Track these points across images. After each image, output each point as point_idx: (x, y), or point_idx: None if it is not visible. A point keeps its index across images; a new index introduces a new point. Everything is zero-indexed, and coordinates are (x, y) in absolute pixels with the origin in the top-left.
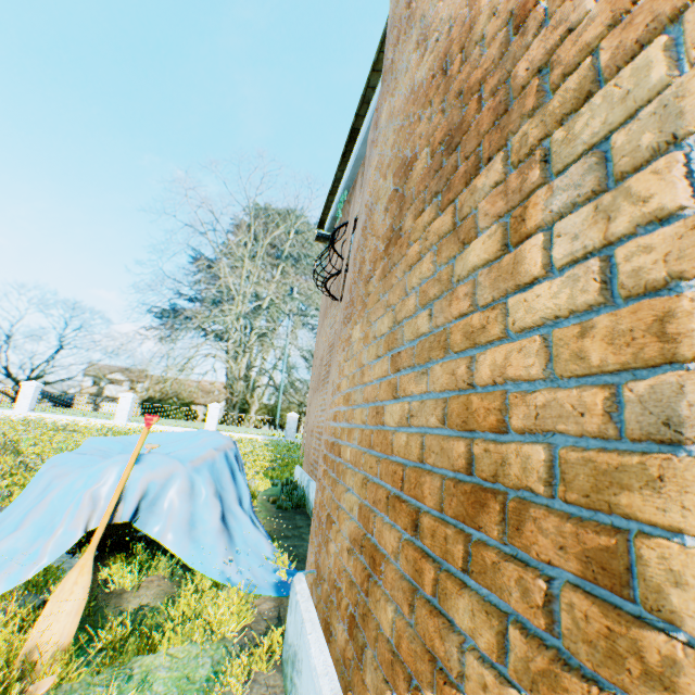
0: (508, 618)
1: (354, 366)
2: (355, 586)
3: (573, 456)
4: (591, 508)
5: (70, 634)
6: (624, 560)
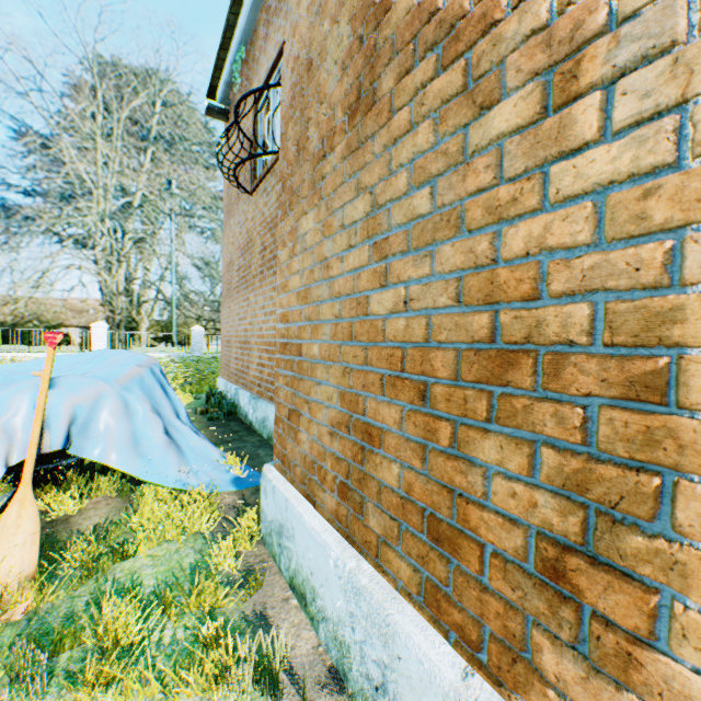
0: (535, 444)
1: (312, 261)
2: (344, 461)
3: (623, 307)
4: (634, 346)
5: (32, 563)
6: (665, 378)
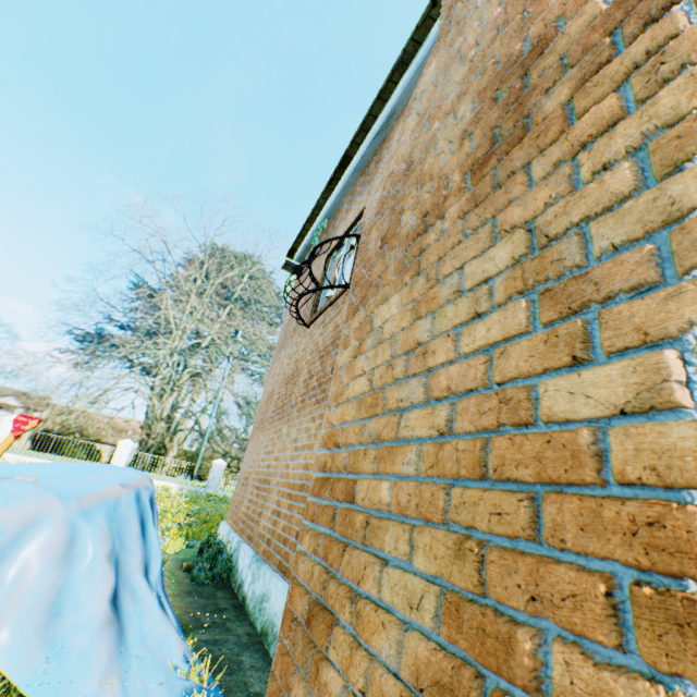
0: None
1: (391, 354)
2: None
3: None
4: None
5: None
6: None
